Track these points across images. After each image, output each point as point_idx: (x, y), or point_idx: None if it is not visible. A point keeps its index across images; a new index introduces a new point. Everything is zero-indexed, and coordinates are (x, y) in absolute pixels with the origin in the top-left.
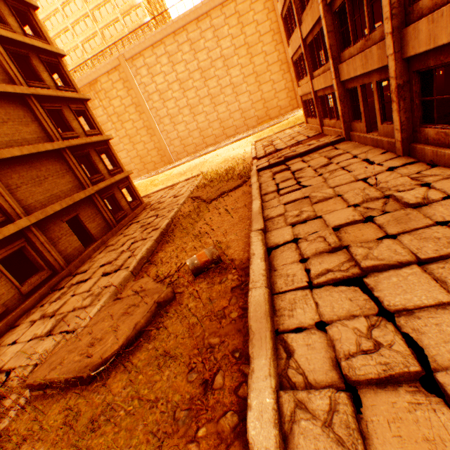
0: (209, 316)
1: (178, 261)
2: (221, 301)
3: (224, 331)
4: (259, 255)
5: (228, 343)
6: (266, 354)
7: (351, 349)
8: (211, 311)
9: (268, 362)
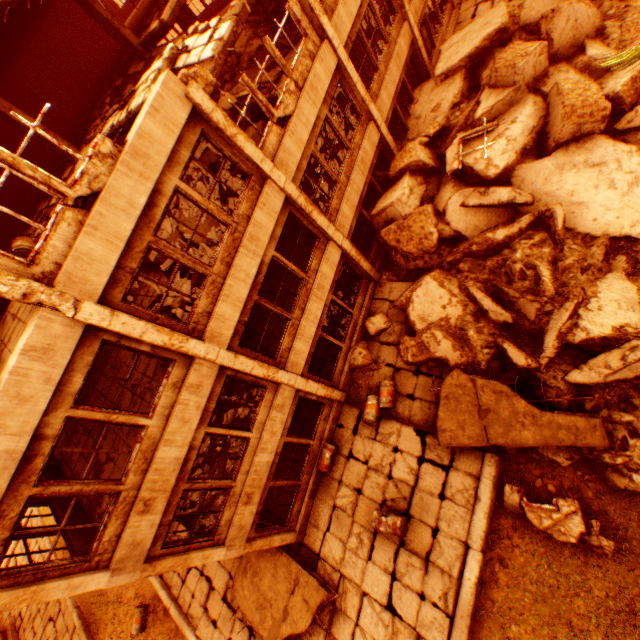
0: (167, 638)
1: (127, 632)
2: (166, 625)
3: (175, 636)
4: (160, 587)
5: (179, 637)
6: (187, 627)
7: (200, 597)
8: (166, 635)
9: (189, 628)
